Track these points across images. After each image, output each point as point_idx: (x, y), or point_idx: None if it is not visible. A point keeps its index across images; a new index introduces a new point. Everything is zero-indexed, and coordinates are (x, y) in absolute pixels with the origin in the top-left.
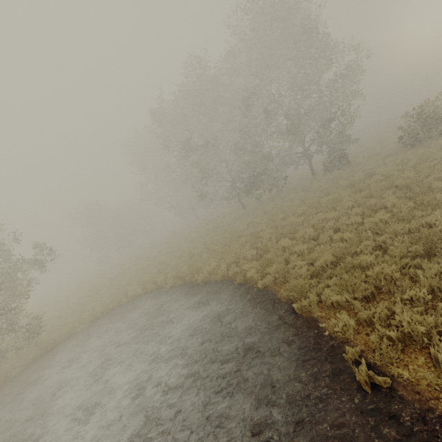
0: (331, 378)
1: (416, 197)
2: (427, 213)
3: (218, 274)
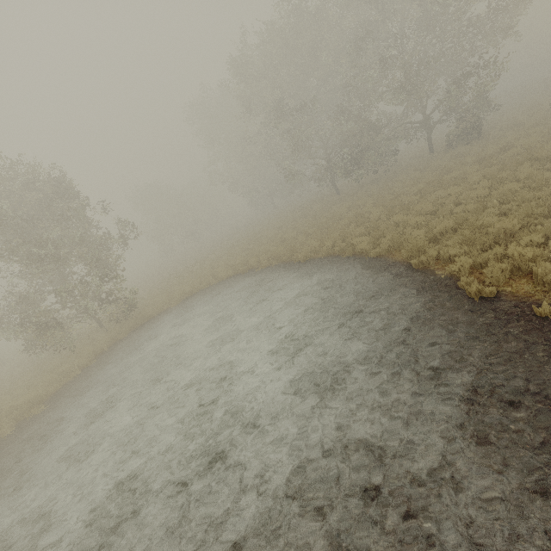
0: (445, 299)
1: None
2: None
3: (322, 251)
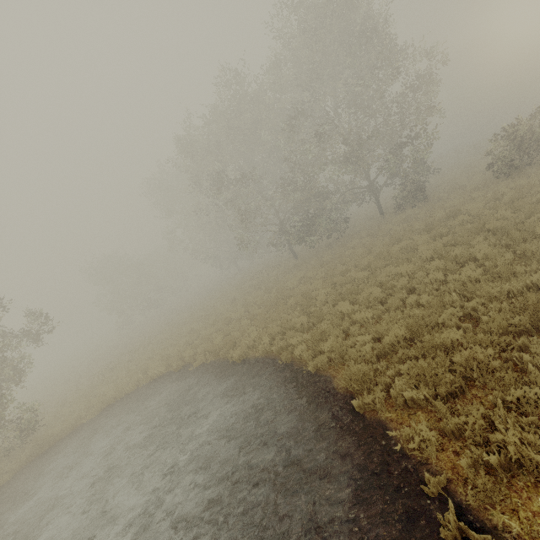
0: (404, 523)
1: (515, 246)
2: (533, 268)
3: (259, 349)
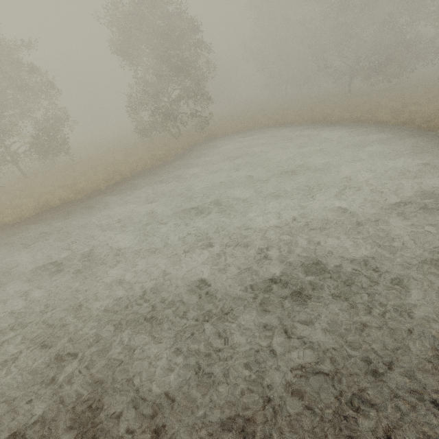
0: None
1: None
2: None
3: (350, 119)
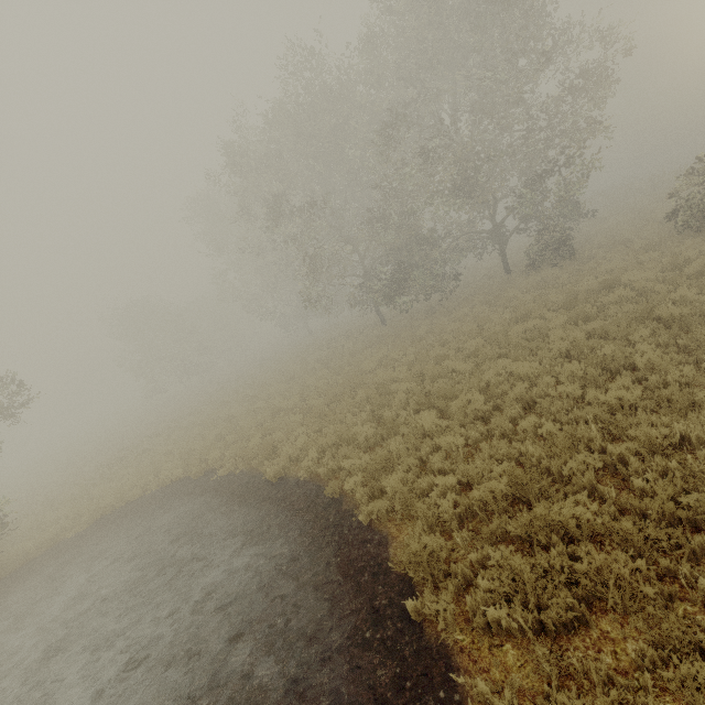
0: None
1: (700, 353)
2: None
3: (302, 467)
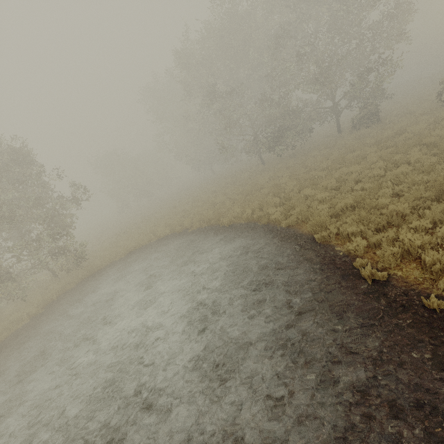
0: (341, 278)
1: (440, 154)
2: None
3: (243, 218)
